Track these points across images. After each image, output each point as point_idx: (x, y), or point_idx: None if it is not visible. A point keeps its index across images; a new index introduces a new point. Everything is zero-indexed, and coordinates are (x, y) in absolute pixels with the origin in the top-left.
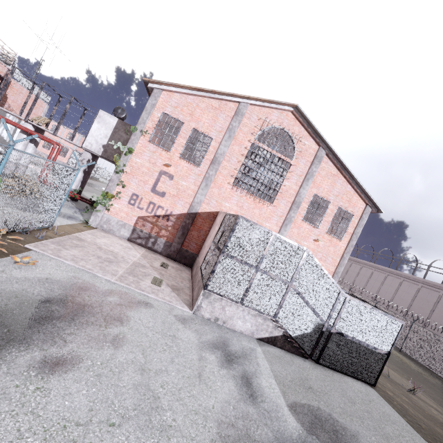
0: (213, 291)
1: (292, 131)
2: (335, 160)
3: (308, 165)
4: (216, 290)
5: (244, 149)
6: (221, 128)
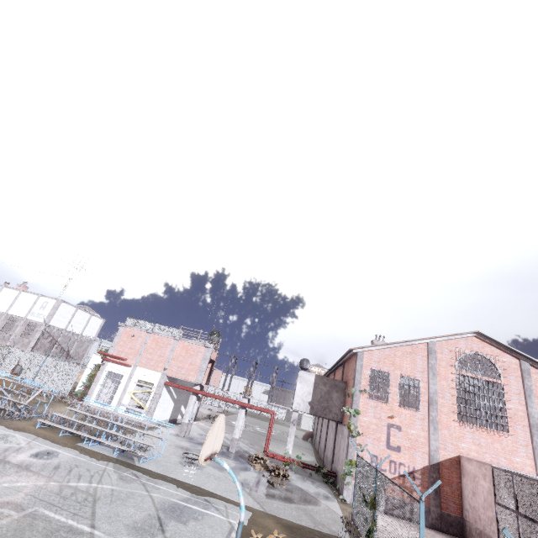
0: None
1: (484, 352)
2: None
3: (519, 381)
4: None
5: (451, 381)
6: (422, 368)
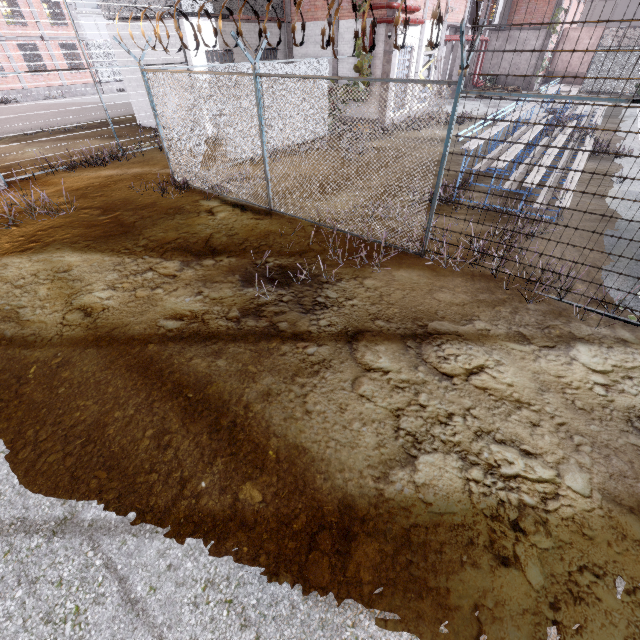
0: None
1: None
2: None
3: None
4: None
5: None
6: None
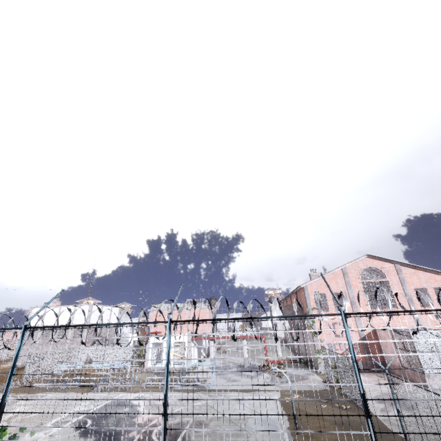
0: (429, 373)
1: (374, 265)
2: (408, 266)
3: (396, 276)
4: (429, 372)
5: (360, 288)
6: (342, 285)
